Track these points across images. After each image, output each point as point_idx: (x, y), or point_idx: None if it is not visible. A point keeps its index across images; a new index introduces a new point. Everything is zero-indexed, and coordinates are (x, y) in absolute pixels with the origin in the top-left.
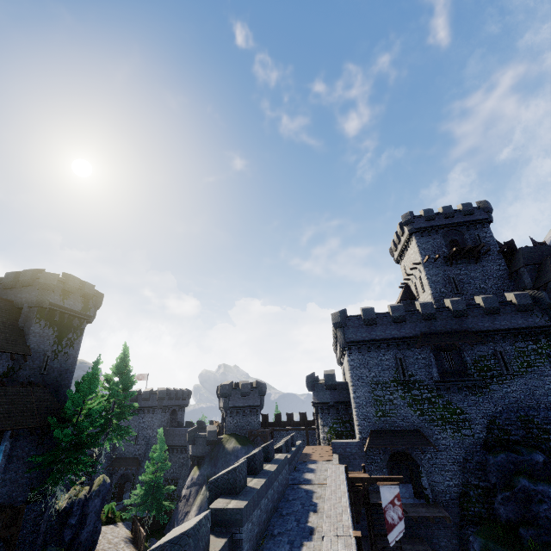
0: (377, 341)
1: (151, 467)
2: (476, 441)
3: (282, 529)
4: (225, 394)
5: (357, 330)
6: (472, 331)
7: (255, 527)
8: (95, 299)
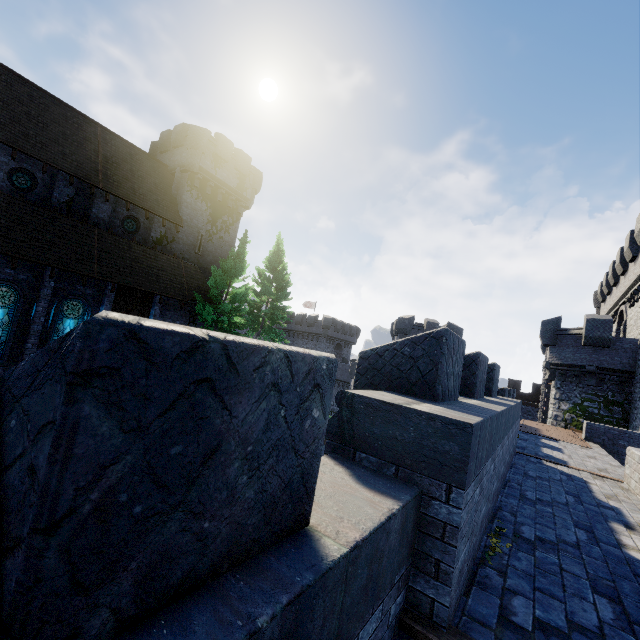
0: None
1: None
2: None
3: (546, 534)
4: (402, 330)
5: None
6: None
7: (482, 501)
8: (252, 178)
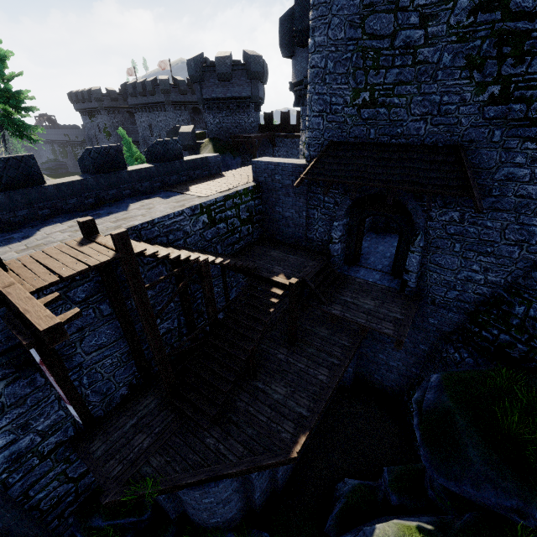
0: None
1: None
2: None
3: None
4: (193, 78)
5: None
6: None
7: None
8: None
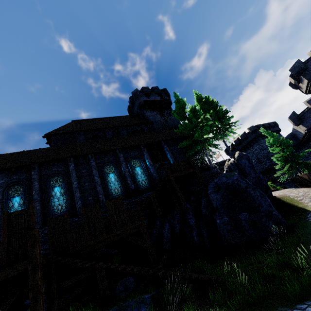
0: None
1: (276, 149)
2: None
3: None
4: (300, 71)
5: None
6: None
7: None
8: (163, 93)
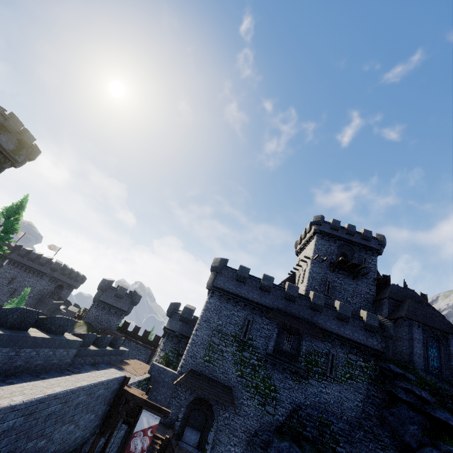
0: (238, 297)
1: None
2: (274, 421)
3: None
4: (102, 287)
5: (228, 280)
6: (319, 326)
7: None
8: (30, 150)
